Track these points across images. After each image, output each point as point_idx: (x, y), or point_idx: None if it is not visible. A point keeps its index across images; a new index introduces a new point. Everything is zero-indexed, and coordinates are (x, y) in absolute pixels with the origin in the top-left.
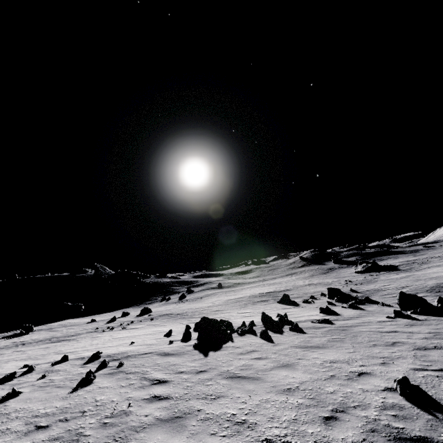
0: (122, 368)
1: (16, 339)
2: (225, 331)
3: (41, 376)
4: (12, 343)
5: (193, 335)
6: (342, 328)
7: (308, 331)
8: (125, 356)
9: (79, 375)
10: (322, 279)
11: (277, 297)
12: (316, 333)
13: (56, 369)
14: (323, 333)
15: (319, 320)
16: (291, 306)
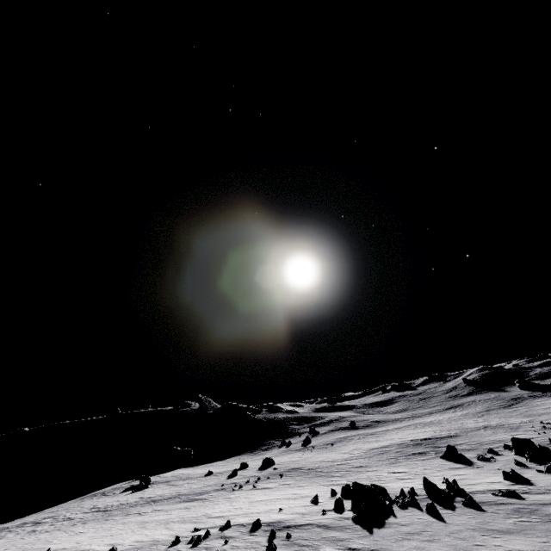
0: (292, 540)
1: (140, 493)
2: (383, 502)
3: (224, 541)
4: (141, 499)
5: (344, 504)
6: (535, 506)
7: (487, 508)
8: (285, 526)
9: (257, 543)
10: (505, 419)
11: (438, 447)
12: (499, 511)
13: (228, 535)
14: (508, 512)
15: (502, 492)
16: (462, 466)
